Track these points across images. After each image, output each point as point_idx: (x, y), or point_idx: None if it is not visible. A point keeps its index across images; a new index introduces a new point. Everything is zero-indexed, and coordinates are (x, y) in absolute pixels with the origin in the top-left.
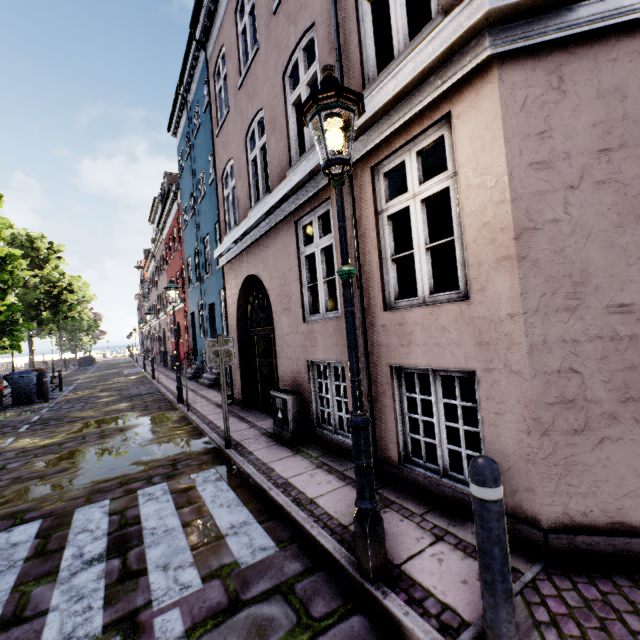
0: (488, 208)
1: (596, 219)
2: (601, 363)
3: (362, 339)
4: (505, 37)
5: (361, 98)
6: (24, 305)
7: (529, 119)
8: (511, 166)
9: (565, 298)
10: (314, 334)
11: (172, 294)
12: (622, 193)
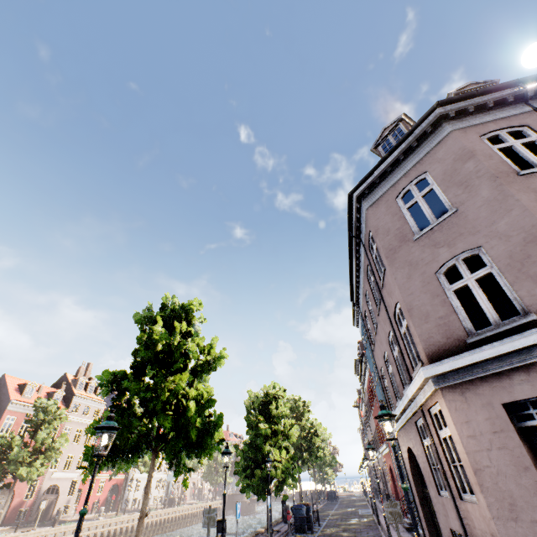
0: (462, 453)
1: (505, 467)
2: None
3: (458, 518)
4: (438, 382)
5: (391, 414)
6: (294, 448)
7: (459, 415)
8: (460, 436)
9: (508, 512)
10: (445, 506)
11: (370, 453)
12: (511, 454)
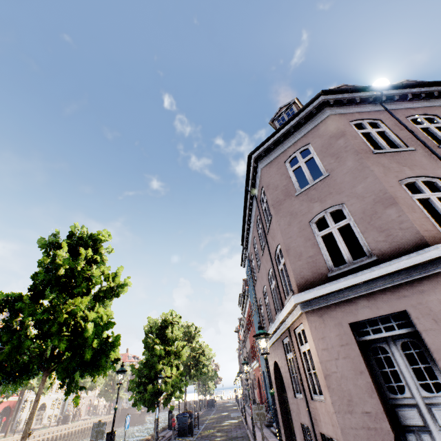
0: (317, 363)
1: (347, 372)
2: (368, 440)
3: (308, 414)
4: (304, 307)
5: (266, 333)
6: (184, 365)
7: (318, 332)
8: (317, 349)
9: (347, 406)
10: (298, 406)
11: (245, 367)
12: (352, 362)
